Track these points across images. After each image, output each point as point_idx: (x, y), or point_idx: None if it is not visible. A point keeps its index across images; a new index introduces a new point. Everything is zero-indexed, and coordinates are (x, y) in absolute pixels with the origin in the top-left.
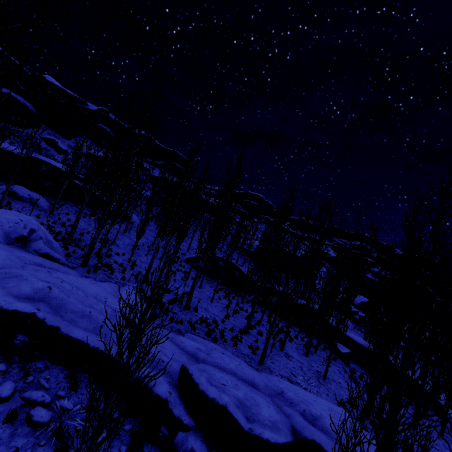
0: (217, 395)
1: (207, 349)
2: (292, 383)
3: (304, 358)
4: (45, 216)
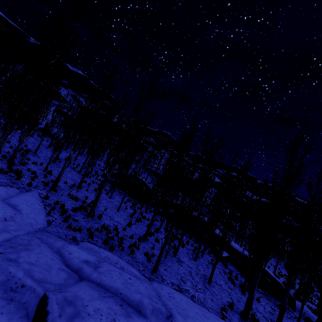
0: None
1: (97, 261)
2: (182, 291)
3: (193, 262)
4: None
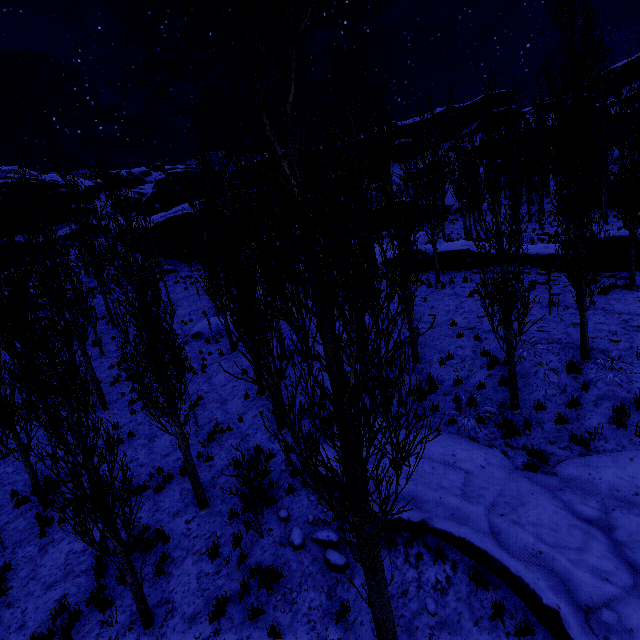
0: None
1: None
2: None
3: None
4: None
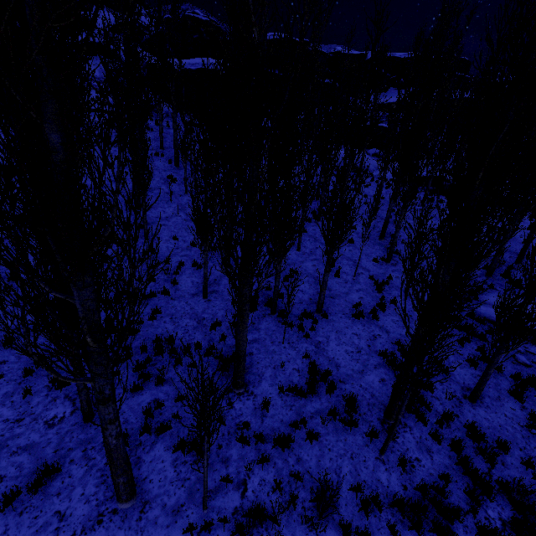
0: None
1: None
2: None
3: None
4: None
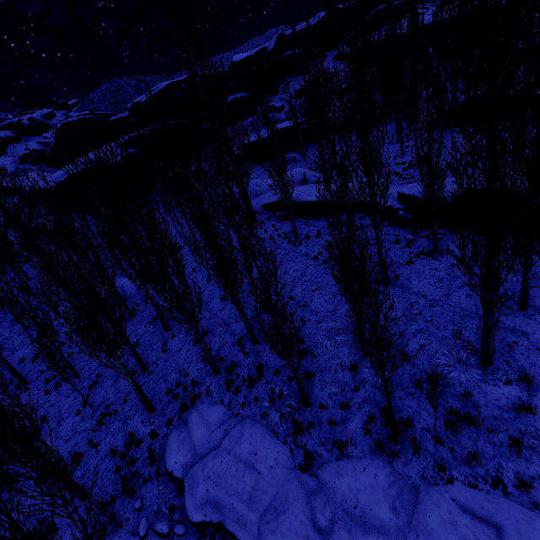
0: (409, 192)
1: None
2: None
3: None
4: (303, 164)
